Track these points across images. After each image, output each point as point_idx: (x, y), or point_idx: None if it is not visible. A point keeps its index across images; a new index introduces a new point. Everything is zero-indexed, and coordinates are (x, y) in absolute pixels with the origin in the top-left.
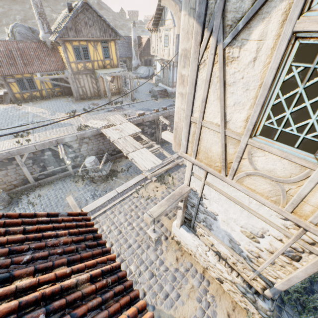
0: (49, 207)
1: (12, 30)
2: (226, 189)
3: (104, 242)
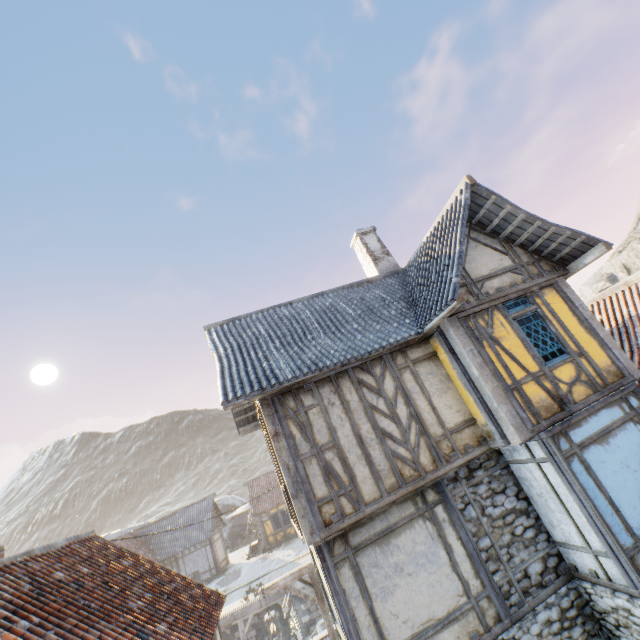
0: None
1: None
2: None
3: (221, 607)
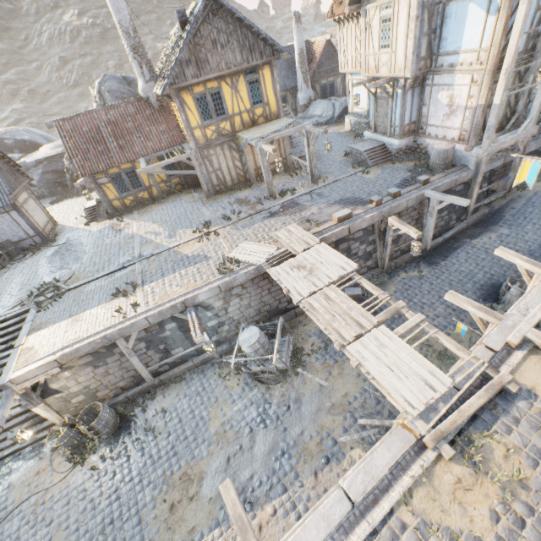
0: (182, 443)
1: (100, 89)
2: None
3: None
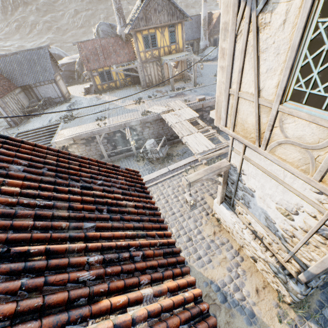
0: None
1: (97, 29)
2: (263, 162)
3: (148, 192)
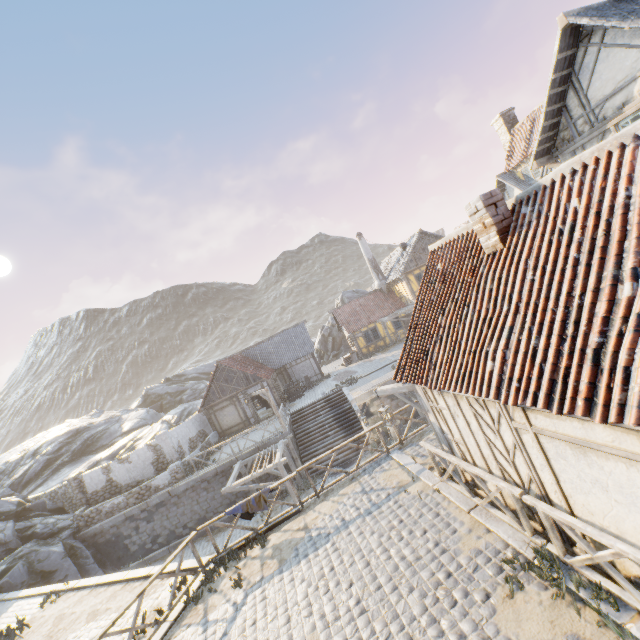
0: None
1: (342, 298)
2: None
3: None
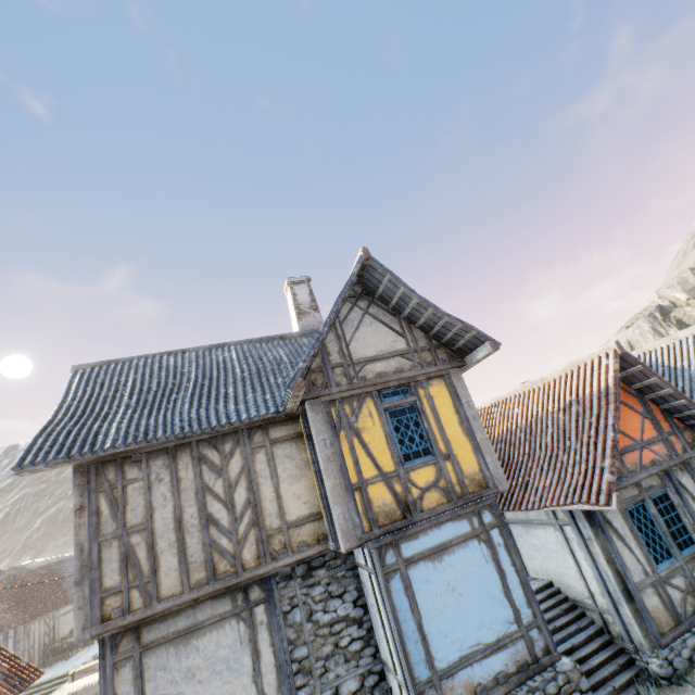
0: None
1: None
2: None
3: (22, 688)
